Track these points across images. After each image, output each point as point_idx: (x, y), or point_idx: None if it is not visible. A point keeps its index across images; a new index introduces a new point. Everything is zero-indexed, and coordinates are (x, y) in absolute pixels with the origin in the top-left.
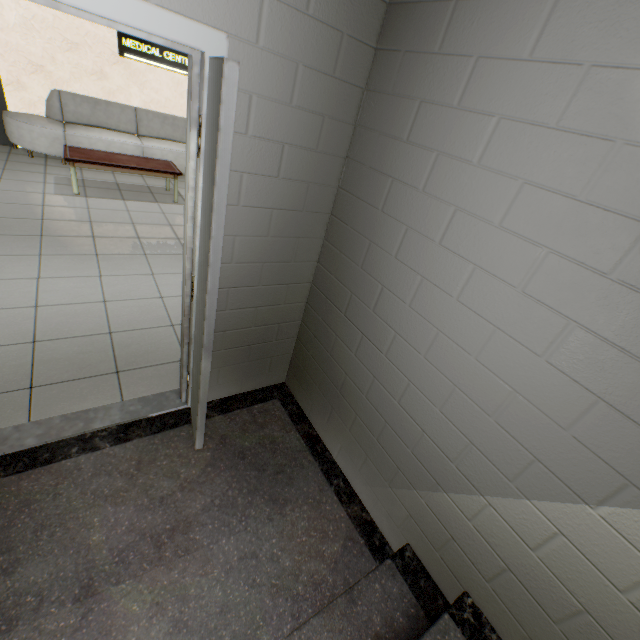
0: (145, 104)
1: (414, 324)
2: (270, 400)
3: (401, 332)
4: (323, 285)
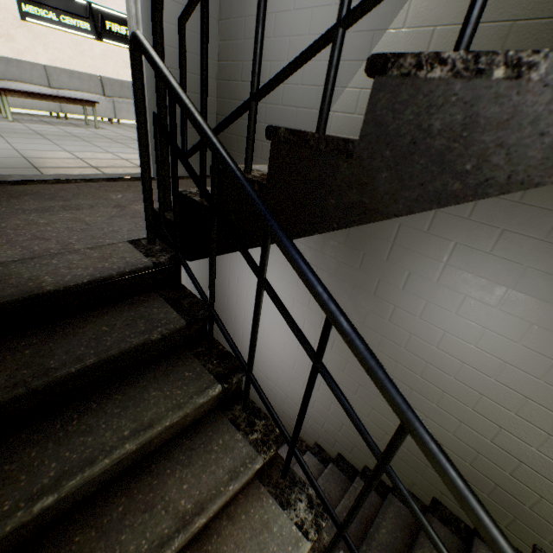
0: (51, 62)
1: (278, 46)
2: (207, 178)
3: (273, 58)
4: (225, 75)
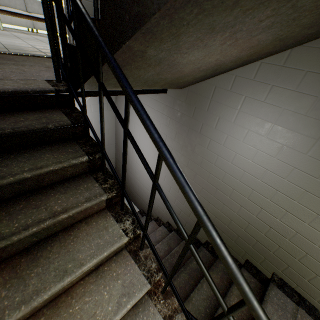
0: None
1: None
2: None
3: None
4: None
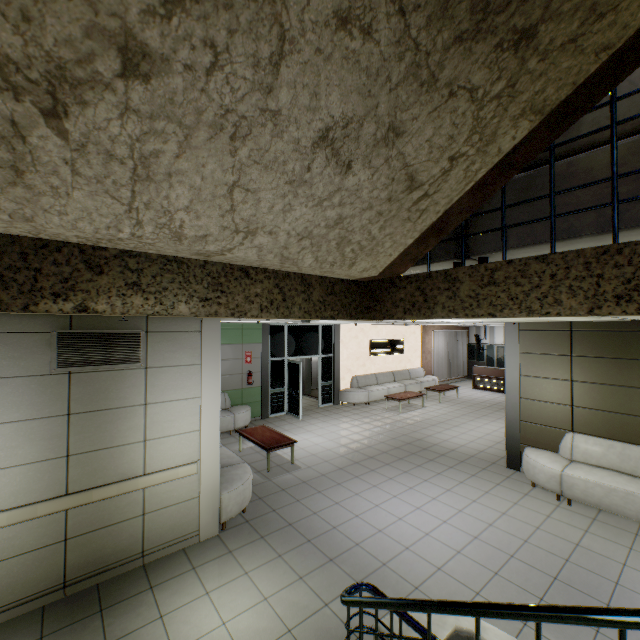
0: (375, 371)
1: None
2: None
3: None
4: None
